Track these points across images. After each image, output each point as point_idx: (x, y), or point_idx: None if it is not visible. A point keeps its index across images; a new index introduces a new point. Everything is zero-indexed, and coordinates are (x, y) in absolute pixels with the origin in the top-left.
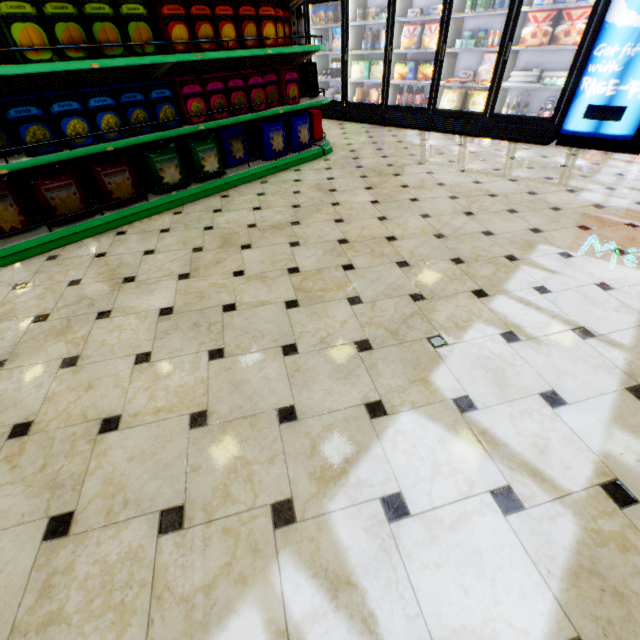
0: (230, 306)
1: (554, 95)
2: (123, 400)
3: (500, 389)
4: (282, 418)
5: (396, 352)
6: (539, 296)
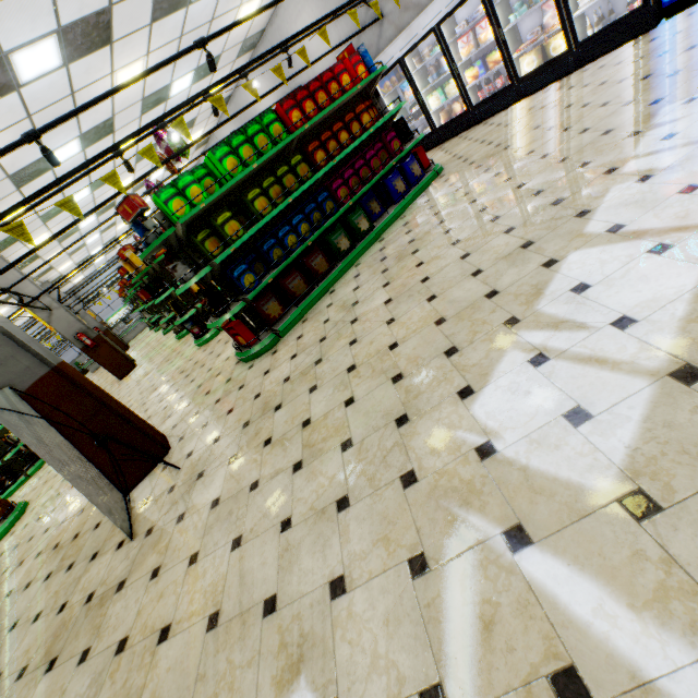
0: (425, 279)
1: None
2: (393, 337)
3: (642, 208)
4: (489, 297)
5: (552, 235)
6: (666, 142)
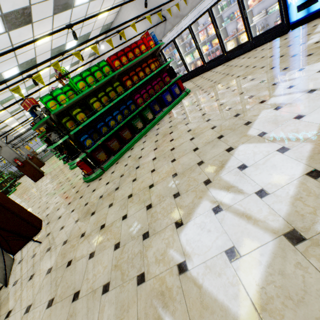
0: (172, 149)
1: (279, 13)
2: (152, 180)
3: (275, 124)
4: (199, 164)
5: (232, 133)
6: (289, 90)
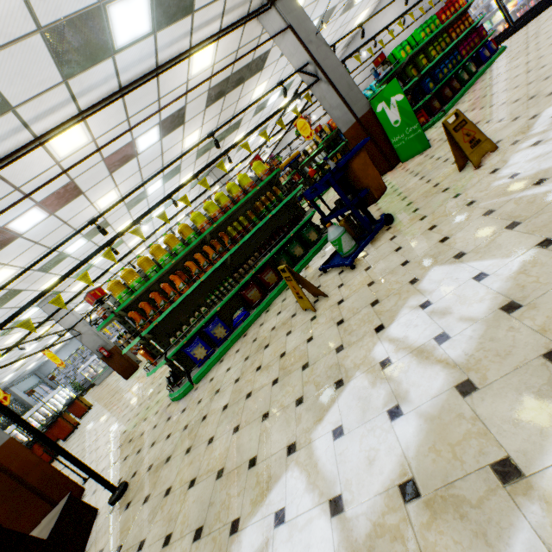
0: (548, 38)
1: None
2: (547, 46)
3: None
4: None
5: None
6: None
